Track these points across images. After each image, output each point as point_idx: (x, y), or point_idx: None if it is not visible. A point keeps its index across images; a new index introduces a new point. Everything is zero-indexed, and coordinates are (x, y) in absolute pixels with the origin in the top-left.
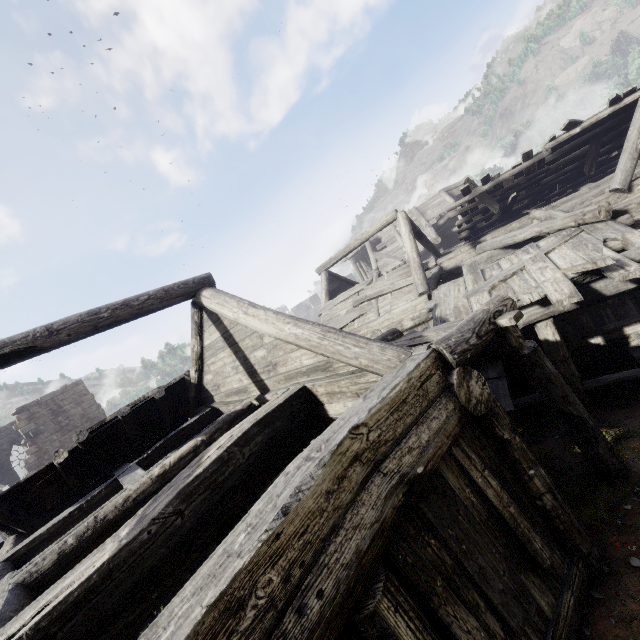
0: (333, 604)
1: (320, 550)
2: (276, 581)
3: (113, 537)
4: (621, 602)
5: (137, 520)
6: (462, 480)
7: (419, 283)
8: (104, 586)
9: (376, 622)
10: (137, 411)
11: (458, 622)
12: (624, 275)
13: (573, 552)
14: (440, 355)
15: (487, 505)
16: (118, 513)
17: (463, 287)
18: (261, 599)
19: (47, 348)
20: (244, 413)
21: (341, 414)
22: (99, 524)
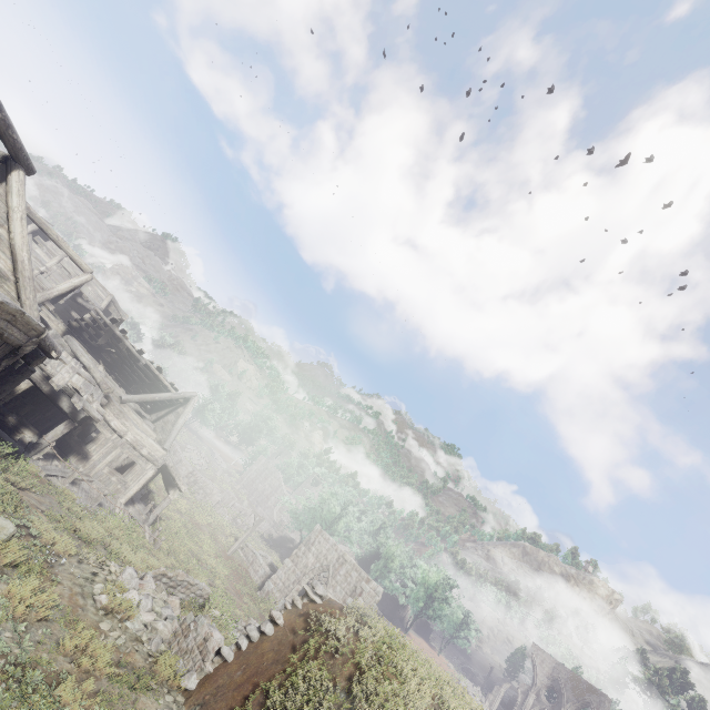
0: None
1: None
2: None
3: None
4: None
5: None
6: None
7: None
8: None
9: None
10: None
11: None
12: (77, 402)
13: None
14: (43, 333)
15: None
16: None
17: None
18: None
19: None
20: None
21: None
22: None
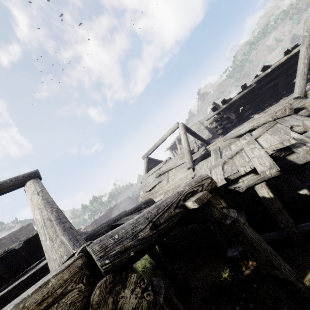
0: None
1: None
2: None
3: None
4: None
5: None
6: None
7: (187, 162)
8: None
9: None
10: (3, 258)
11: None
12: (306, 150)
13: None
14: (93, 259)
15: None
16: None
17: (209, 163)
18: None
19: None
20: None
21: None
22: None
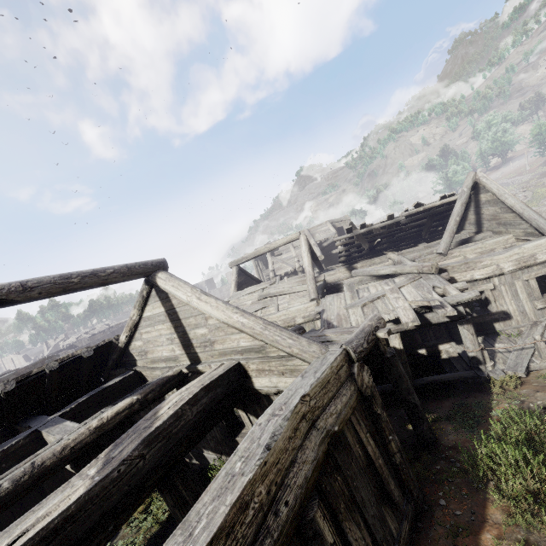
0: (294, 510)
1: (285, 475)
2: (264, 493)
3: (78, 476)
4: (434, 528)
5: (103, 461)
6: (355, 438)
7: (312, 291)
8: (79, 516)
9: (313, 525)
10: (63, 367)
11: (351, 533)
12: (444, 313)
13: (409, 495)
14: (347, 353)
15: (367, 457)
16: (55, 460)
17: (344, 300)
18: (256, 503)
19: (17, 302)
20: (174, 378)
21: (265, 387)
22: (36, 470)
